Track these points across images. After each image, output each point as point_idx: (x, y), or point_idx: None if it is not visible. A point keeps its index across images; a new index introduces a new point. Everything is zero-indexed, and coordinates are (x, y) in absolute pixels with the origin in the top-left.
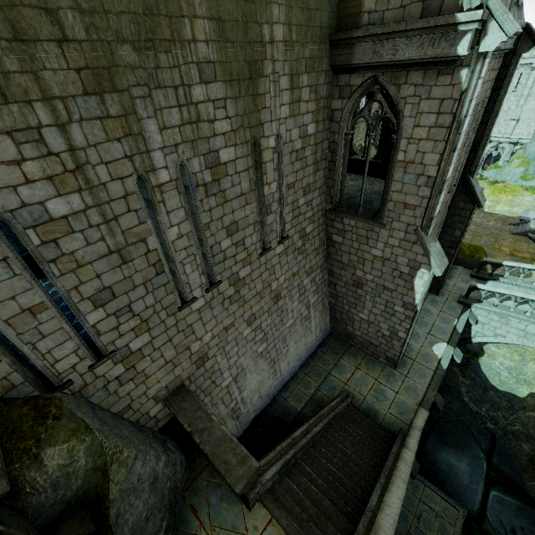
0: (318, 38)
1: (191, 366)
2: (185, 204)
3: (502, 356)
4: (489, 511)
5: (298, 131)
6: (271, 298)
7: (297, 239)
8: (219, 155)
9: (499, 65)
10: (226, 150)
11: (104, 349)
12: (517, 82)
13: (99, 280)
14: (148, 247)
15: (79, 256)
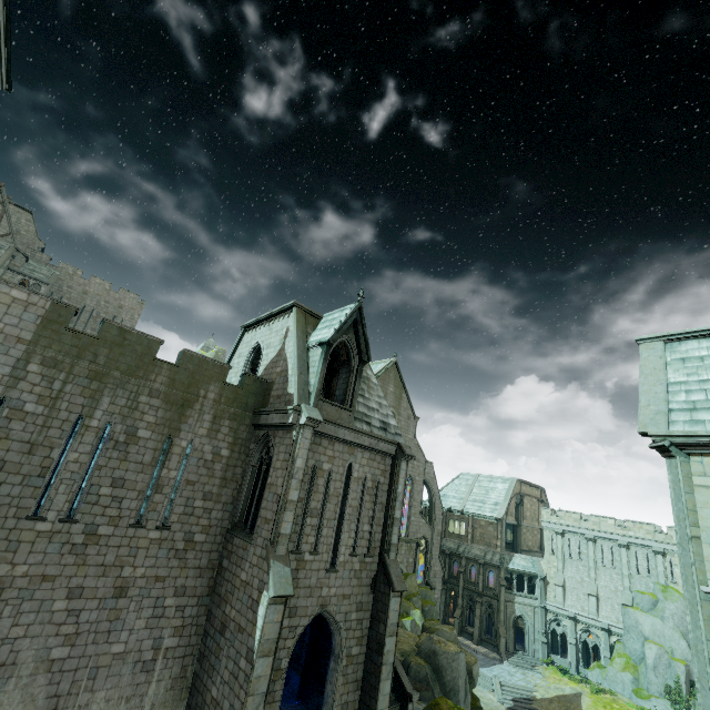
0: (244, 408)
1: None
2: (95, 444)
3: None
4: None
5: (212, 448)
6: (115, 584)
7: (180, 538)
8: (139, 431)
9: (389, 463)
10: (145, 431)
11: None
12: (578, 550)
13: (6, 453)
14: (51, 454)
15: (13, 433)
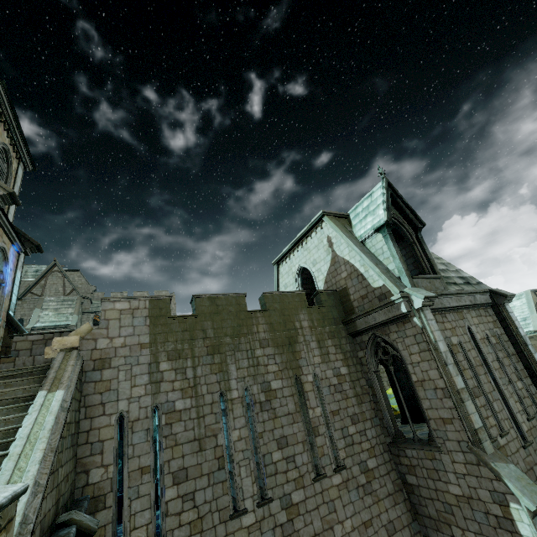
0: (334, 323)
1: None
2: (246, 414)
3: None
4: None
5: (332, 372)
6: None
7: (357, 472)
8: (271, 384)
9: (492, 313)
10: (276, 382)
11: (164, 535)
12: None
13: (183, 460)
14: (217, 441)
15: (178, 437)
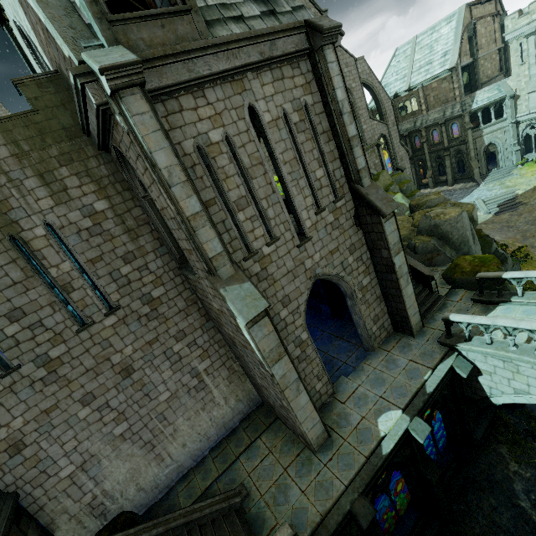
0: (67, 137)
1: (1, 455)
2: None
3: None
4: None
5: (80, 212)
6: (116, 372)
7: (139, 306)
8: None
9: (308, 68)
10: None
11: None
12: None
13: None
14: None
15: None
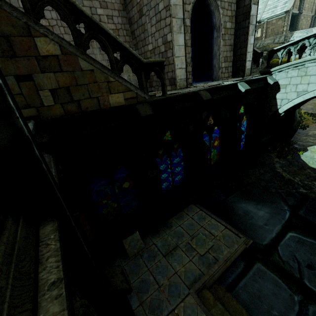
0: None
1: None
2: None
3: None
4: (281, 246)
5: None
6: None
7: None
8: None
9: None
10: None
11: None
12: None
13: None
14: None
15: None
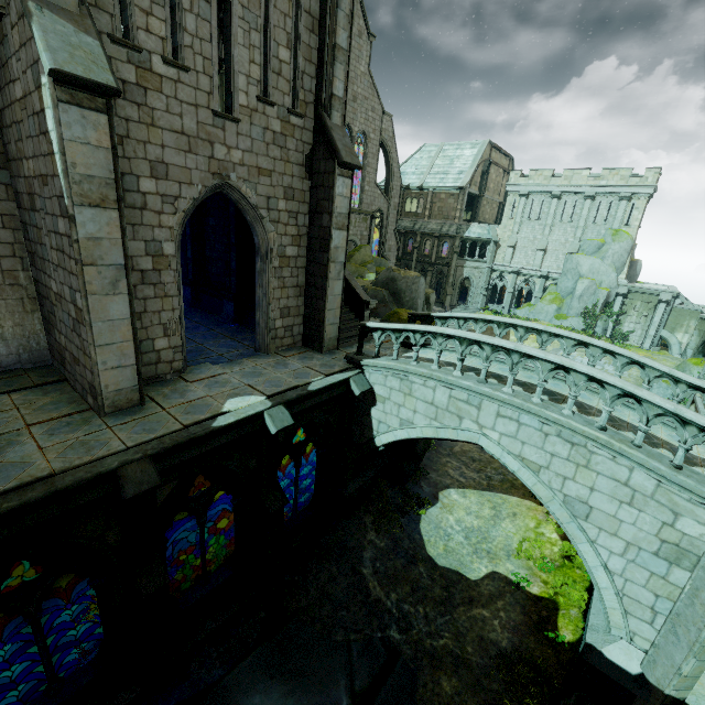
0: None
1: None
2: None
3: (465, 509)
4: None
5: None
6: None
7: None
8: None
9: None
10: None
11: None
12: (539, 210)
13: None
14: None
15: None
